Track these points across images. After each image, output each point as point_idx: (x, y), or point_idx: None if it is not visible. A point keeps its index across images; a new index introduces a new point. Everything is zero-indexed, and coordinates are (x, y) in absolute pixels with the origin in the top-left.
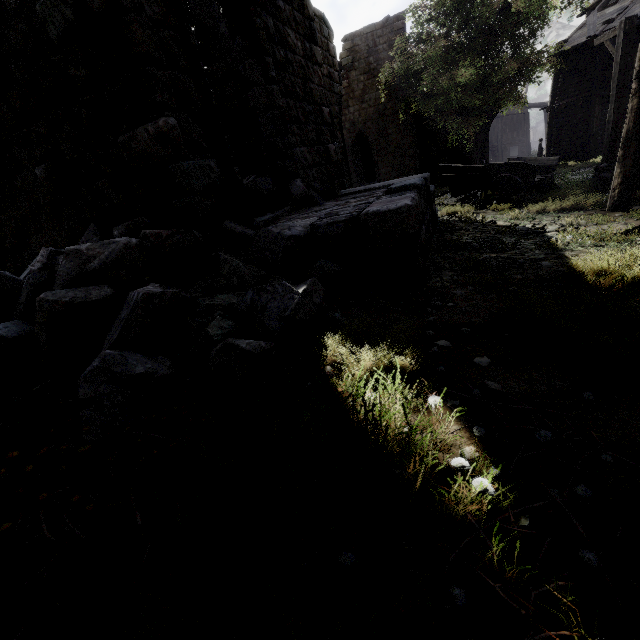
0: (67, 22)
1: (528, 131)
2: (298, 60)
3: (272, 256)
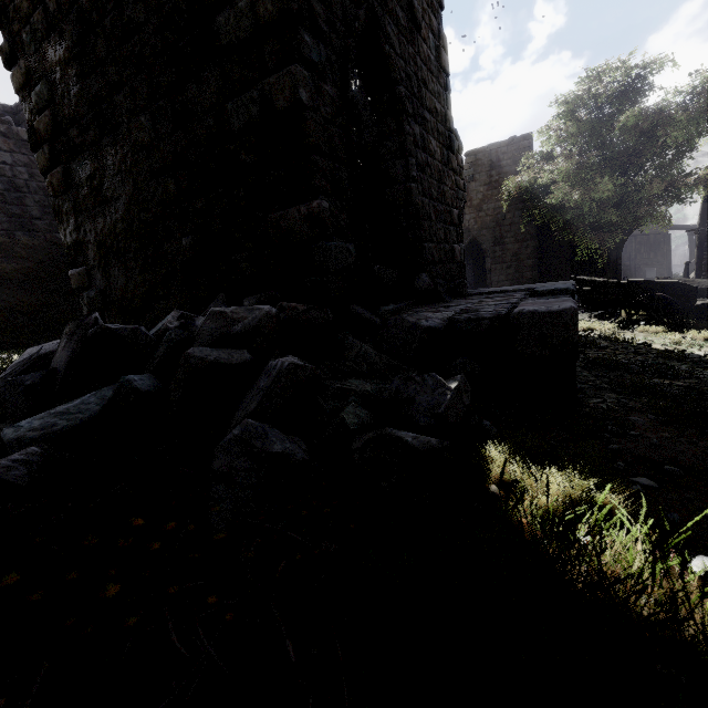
0: (251, 117)
1: (668, 253)
2: (436, 164)
3: (405, 346)
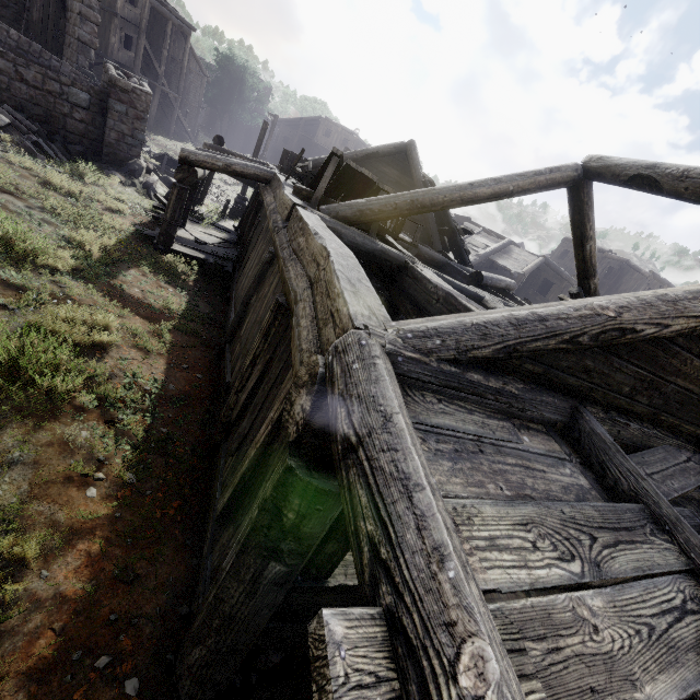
0: None
1: None
2: None
3: None
